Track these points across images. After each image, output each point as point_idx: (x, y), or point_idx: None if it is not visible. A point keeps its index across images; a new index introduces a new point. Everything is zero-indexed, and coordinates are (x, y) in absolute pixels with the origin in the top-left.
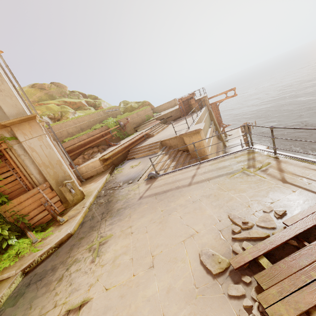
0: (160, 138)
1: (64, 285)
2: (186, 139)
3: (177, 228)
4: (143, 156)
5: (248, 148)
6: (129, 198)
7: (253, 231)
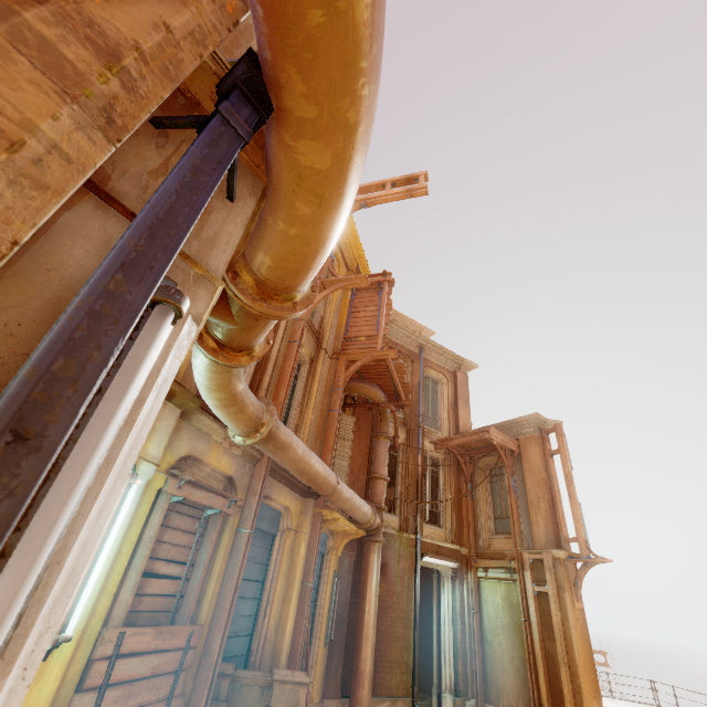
0: None
1: None
2: None
3: None
4: None
5: (656, 705)
6: None
7: None
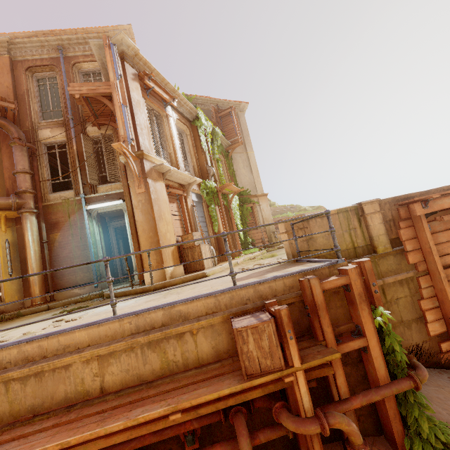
0: None
1: None
2: None
3: None
4: None
5: None
6: None
7: None
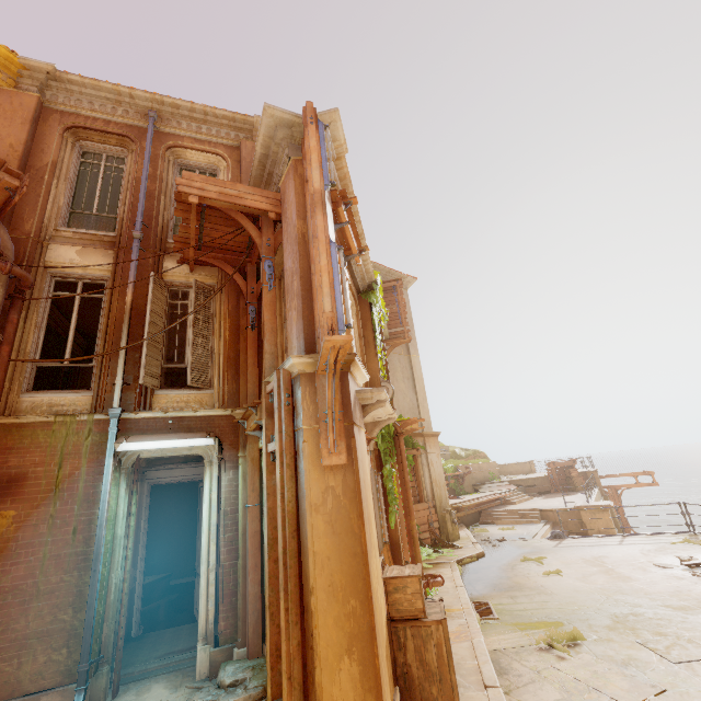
0: (535, 507)
1: (522, 570)
2: (586, 516)
3: (624, 558)
4: (510, 523)
5: (689, 531)
6: (536, 545)
7: (698, 560)
